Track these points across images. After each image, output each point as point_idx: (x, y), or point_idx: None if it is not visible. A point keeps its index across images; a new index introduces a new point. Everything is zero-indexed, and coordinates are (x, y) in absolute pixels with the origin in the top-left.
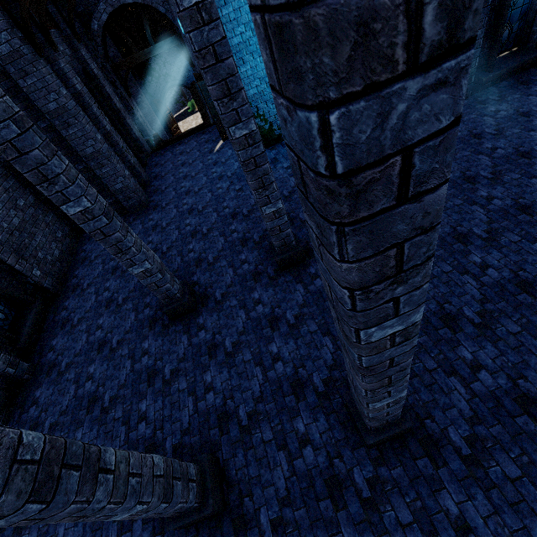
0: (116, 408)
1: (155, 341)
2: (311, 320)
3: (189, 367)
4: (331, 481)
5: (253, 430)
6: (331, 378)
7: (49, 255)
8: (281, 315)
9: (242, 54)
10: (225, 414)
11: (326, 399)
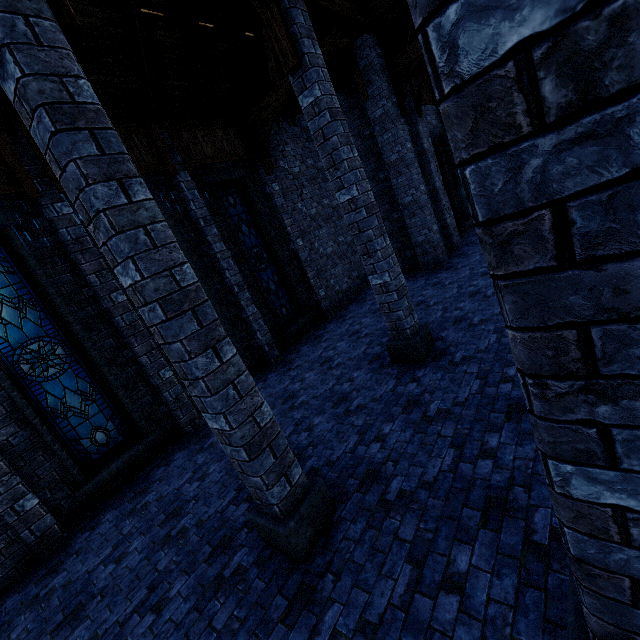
0: (299, 410)
1: (365, 374)
2: None
3: (375, 409)
4: None
5: (394, 512)
6: None
7: (338, 285)
8: None
9: None
10: (376, 472)
11: (540, 560)
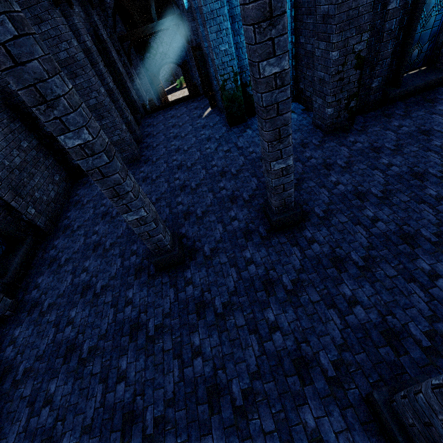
0: (94, 361)
1: (140, 291)
2: (312, 288)
3: (175, 325)
4: None
5: (250, 413)
6: (342, 361)
7: (45, 195)
8: (276, 278)
9: None
10: (215, 387)
11: (339, 388)
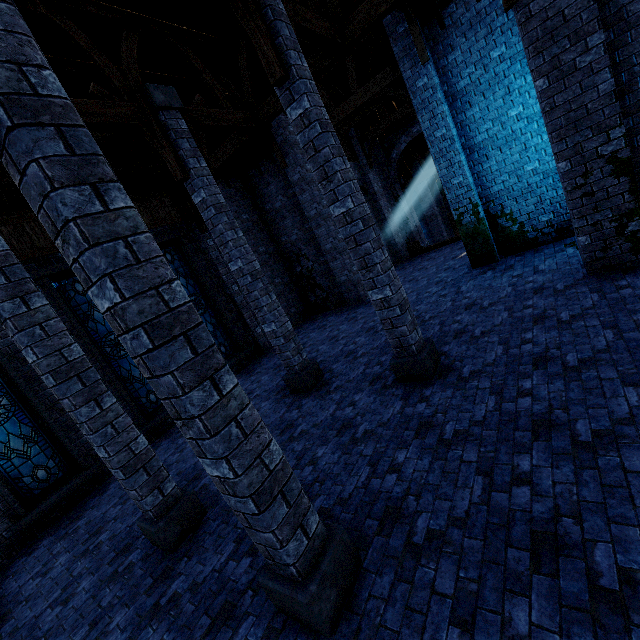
0: None
1: (269, 404)
2: (373, 443)
3: None
4: (228, 607)
5: None
6: (328, 511)
7: None
8: (356, 424)
9: (486, 151)
10: None
11: None
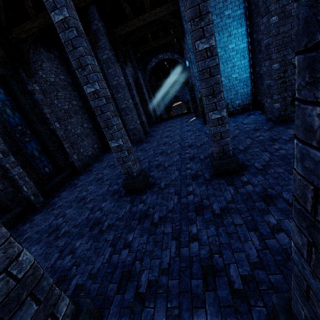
0: (63, 238)
1: (110, 204)
2: (237, 214)
3: (121, 225)
4: None
5: (147, 301)
6: (253, 277)
7: (86, 152)
8: (208, 204)
9: None
10: (129, 273)
11: (243, 302)
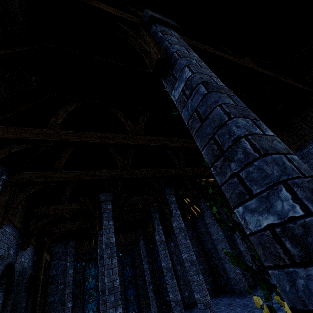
0: None
1: None
2: None
3: None
4: None
5: None
6: None
7: None
8: None
9: None
10: None
11: None
